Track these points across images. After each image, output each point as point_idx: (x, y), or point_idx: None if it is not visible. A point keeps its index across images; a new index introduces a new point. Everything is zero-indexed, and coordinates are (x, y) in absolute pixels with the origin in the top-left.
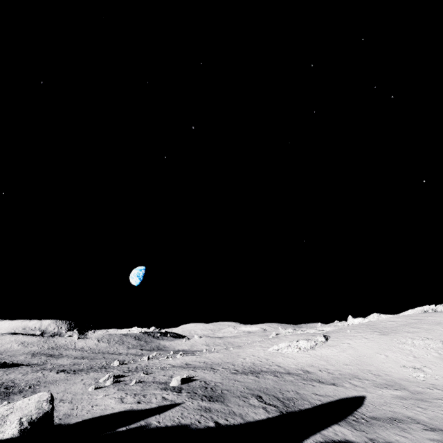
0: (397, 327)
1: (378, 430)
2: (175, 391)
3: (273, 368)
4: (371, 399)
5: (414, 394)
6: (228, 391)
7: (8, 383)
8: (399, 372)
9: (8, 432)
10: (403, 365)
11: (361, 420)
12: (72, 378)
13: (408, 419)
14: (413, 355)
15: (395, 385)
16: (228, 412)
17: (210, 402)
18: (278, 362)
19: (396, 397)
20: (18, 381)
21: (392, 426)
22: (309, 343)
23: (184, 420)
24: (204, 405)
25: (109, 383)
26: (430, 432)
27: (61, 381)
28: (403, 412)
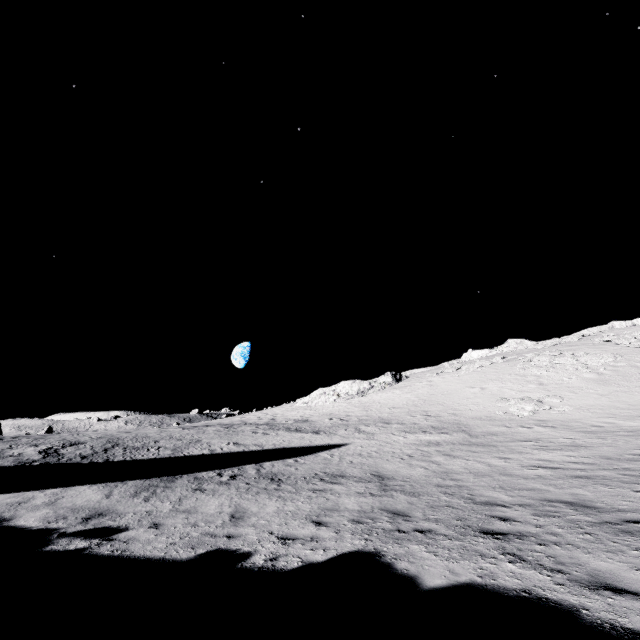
0: (540, 349)
1: (199, 496)
2: None
3: (253, 421)
4: (352, 447)
5: (474, 437)
6: (37, 439)
7: None
8: (484, 409)
9: None
10: (503, 398)
11: (220, 478)
12: None
13: (365, 476)
14: (539, 382)
15: (450, 428)
16: None
17: None
18: (283, 415)
19: (422, 444)
20: None
21: (277, 489)
22: (355, 385)
23: None
24: None
25: None
26: (357, 500)
27: None
28: (384, 464)
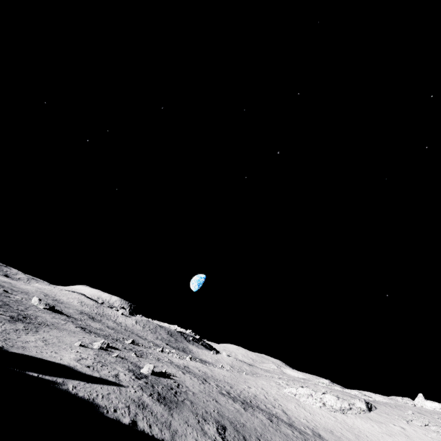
0: None
1: None
2: (136, 376)
3: (274, 410)
4: None
5: None
6: (192, 403)
7: (31, 316)
8: None
9: None
10: None
11: None
12: (78, 333)
13: None
14: None
15: None
16: (164, 421)
17: (156, 401)
18: (287, 407)
19: None
20: (40, 318)
21: None
22: (338, 402)
23: (101, 400)
24: (144, 400)
25: (96, 346)
26: None
27: (67, 331)
28: None
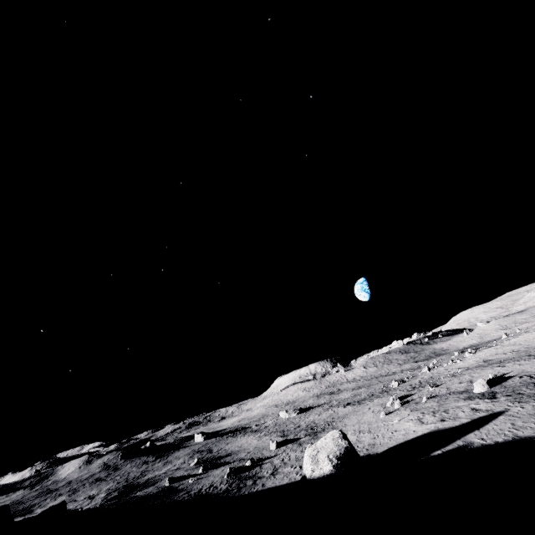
0: None
1: None
2: (486, 398)
3: None
4: None
5: None
6: None
7: (311, 425)
8: None
9: (325, 469)
10: None
11: None
12: (359, 409)
13: None
14: None
15: None
16: None
17: None
18: None
19: None
20: (317, 421)
21: None
22: None
23: (521, 432)
24: None
25: (396, 406)
26: None
27: (351, 414)
28: None
